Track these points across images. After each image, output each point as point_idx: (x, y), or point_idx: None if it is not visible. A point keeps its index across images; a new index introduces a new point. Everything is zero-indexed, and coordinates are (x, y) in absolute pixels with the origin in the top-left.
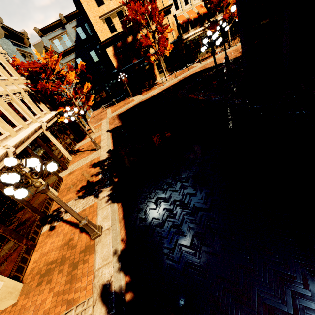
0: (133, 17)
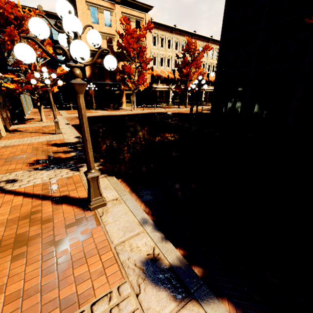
0: (125, 46)
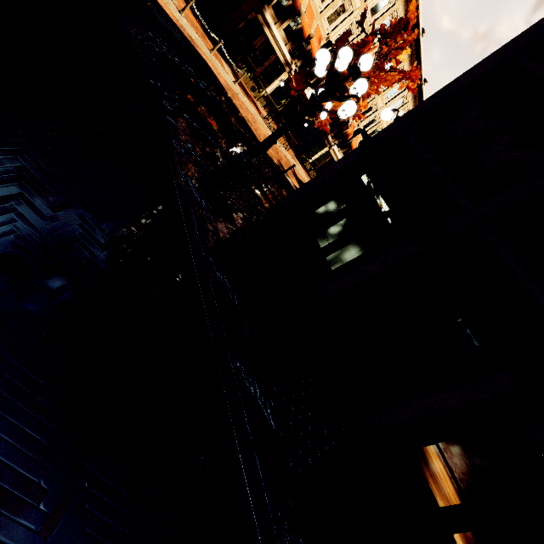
0: None
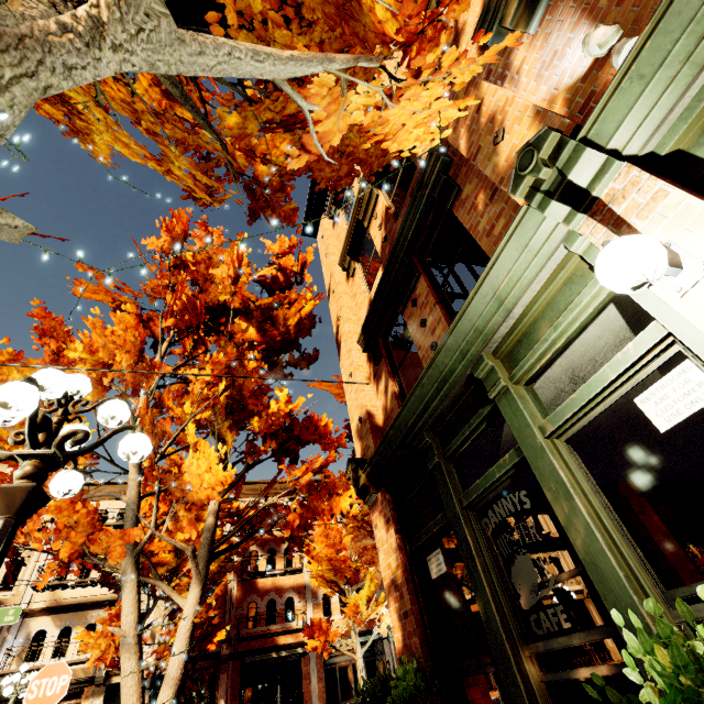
0: None
